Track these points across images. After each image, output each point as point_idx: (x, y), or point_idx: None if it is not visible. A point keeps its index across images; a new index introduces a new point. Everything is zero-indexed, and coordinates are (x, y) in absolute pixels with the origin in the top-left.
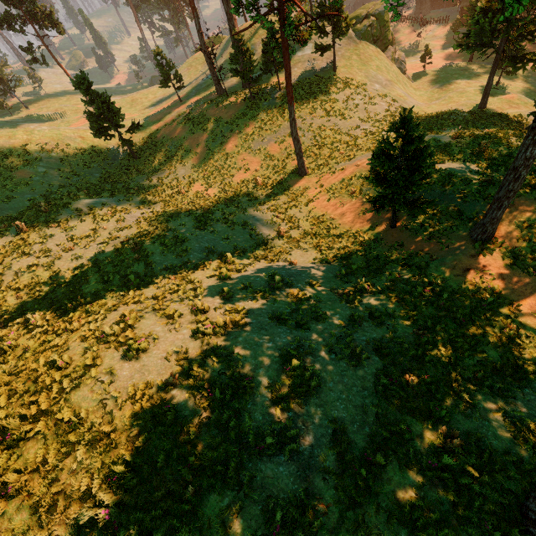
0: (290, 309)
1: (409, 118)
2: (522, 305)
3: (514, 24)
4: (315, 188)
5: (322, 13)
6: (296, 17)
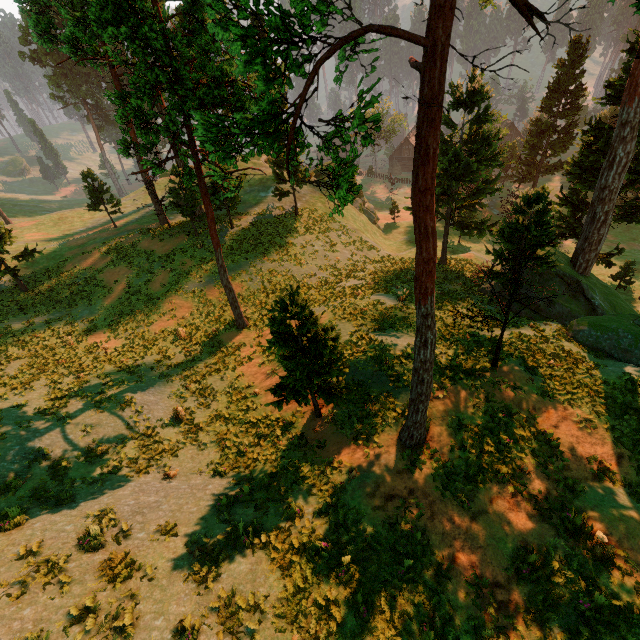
0: (78, 610)
1: (295, 297)
2: (452, 566)
3: (454, 197)
4: (251, 347)
5: (280, 163)
6: (266, 161)
